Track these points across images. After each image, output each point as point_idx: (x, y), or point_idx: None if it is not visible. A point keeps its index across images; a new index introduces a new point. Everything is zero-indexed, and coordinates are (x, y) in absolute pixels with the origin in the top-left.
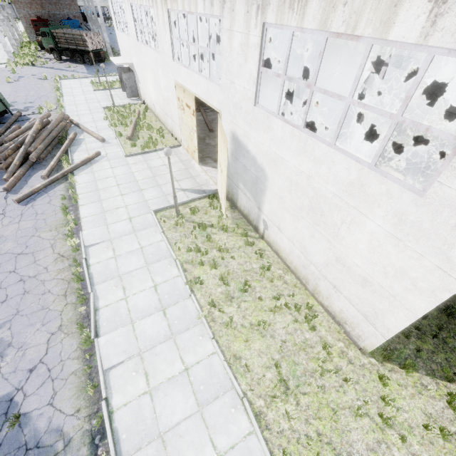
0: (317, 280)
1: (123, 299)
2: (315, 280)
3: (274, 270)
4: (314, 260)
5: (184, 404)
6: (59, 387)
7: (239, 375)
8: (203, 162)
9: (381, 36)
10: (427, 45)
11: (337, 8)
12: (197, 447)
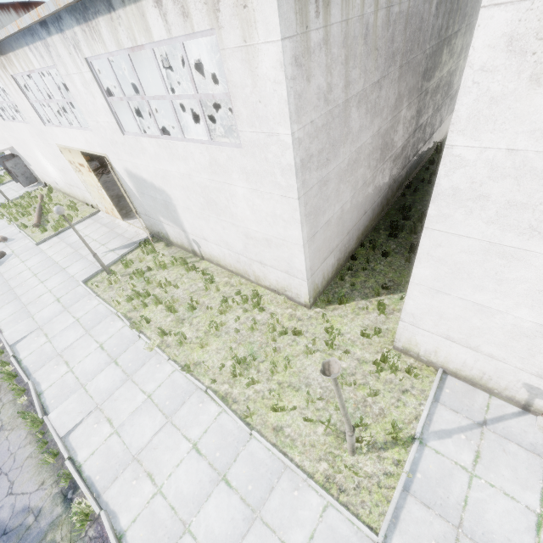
0: (251, 267)
1: (68, 372)
2: (250, 268)
3: (220, 280)
4: (238, 249)
5: (153, 423)
6: (15, 476)
7: (202, 376)
8: (128, 217)
9: (151, 41)
10: (175, 38)
11: (118, 30)
12: (172, 449)
